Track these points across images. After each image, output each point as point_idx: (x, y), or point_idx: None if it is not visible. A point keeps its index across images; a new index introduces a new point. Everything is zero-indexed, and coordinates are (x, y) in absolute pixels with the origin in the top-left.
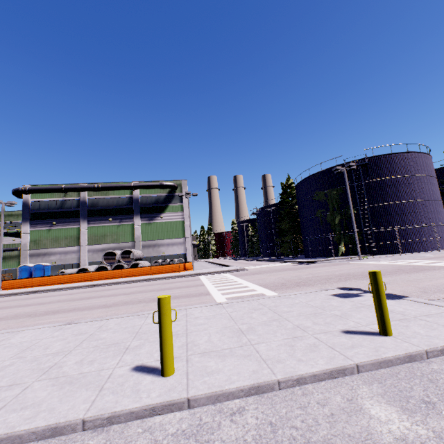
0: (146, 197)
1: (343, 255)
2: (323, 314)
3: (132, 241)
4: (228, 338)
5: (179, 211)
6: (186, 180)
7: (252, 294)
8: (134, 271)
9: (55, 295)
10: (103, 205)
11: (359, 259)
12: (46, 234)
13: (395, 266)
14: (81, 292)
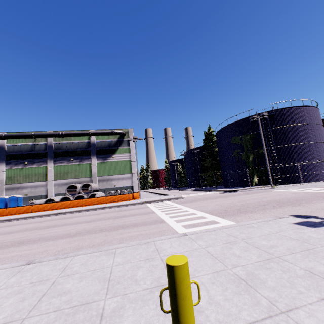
0: (101, 142)
1: (256, 185)
2: (320, 251)
3: (89, 176)
4: (237, 296)
5: (127, 152)
6: (132, 129)
7: (205, 221)
8: (92, 201)
9: (24, 223)
10: (66, 148)
11: (271, 188)
12: (19, 171)
13: (309, 193)
14: (47, 220)
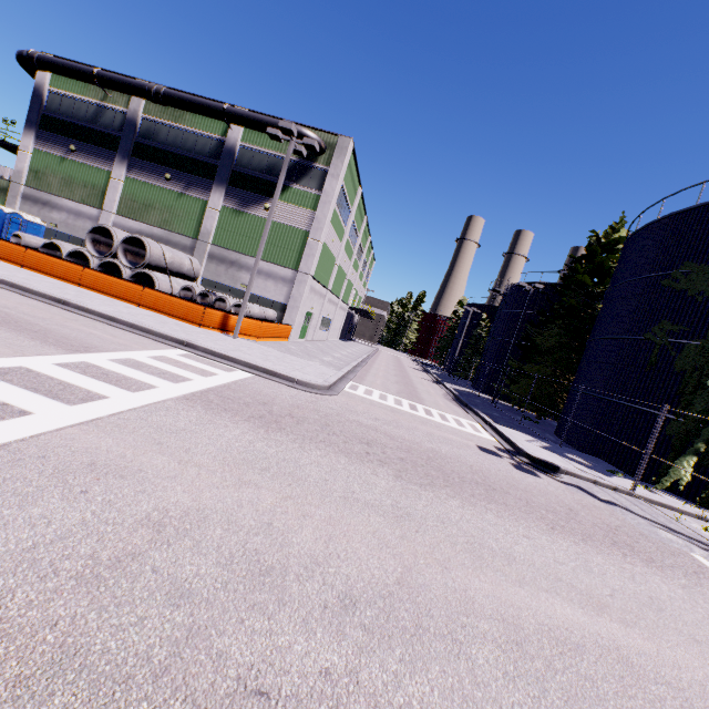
0: (253, 152)
1: (673, 490)
2: None
3: (194, 236)
4: None
5: (307, 207)
6: (349, 139)
7: None
8: (106, 282)
9: None
10: (165, 142)
11: None
12: (57, 165)
13: None
14: None
